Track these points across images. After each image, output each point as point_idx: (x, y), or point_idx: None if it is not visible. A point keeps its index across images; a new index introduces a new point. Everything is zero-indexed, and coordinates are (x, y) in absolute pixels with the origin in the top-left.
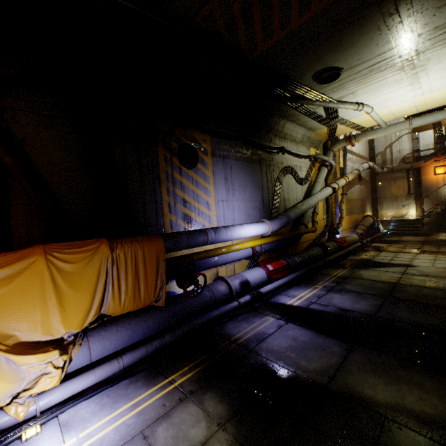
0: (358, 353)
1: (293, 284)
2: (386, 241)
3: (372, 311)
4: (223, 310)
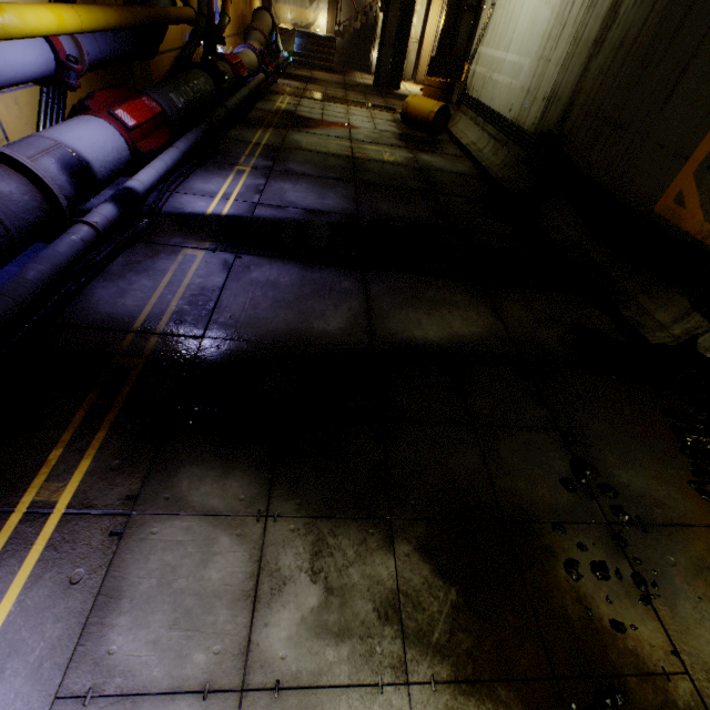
0: (377, 282)
1: (191, 166)
2: (296, 77)
3: (353, 210)
4: (58, 258)
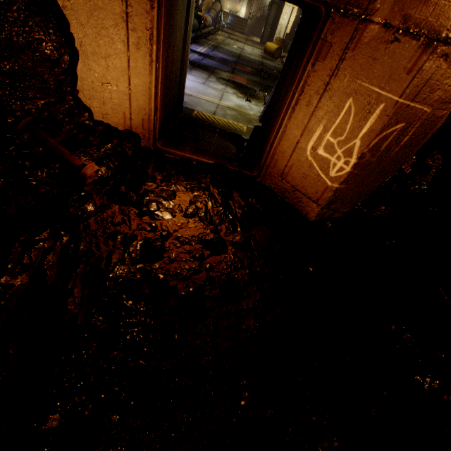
0: (237, 70)
1: (192, 42)
2: (226, 32)
3: (235, 61)
4: None
